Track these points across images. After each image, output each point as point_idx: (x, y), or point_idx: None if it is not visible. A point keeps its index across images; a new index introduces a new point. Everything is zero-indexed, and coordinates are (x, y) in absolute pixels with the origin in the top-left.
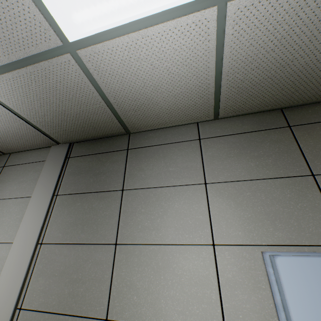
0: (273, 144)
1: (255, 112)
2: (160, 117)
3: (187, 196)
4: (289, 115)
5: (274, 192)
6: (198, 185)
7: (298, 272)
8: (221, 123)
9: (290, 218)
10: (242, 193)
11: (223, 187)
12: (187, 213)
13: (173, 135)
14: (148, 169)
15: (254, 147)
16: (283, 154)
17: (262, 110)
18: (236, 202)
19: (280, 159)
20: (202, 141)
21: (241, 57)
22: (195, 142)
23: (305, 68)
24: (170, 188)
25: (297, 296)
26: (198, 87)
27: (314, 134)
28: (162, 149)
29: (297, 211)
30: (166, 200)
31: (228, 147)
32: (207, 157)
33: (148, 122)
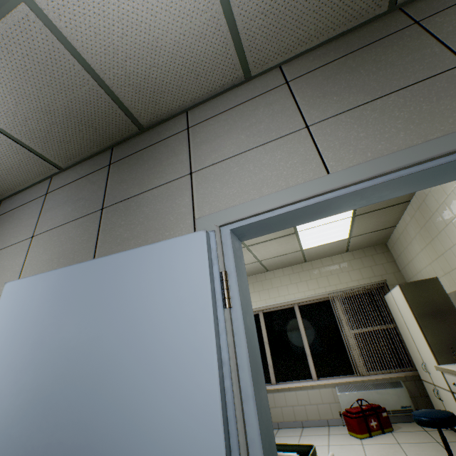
0: (92, 186)
1: (93, 156)
2: (6, 179)
3: (17, 252)
4: (115, 152)
5: (72, 232)
6: (27, 240)
7: (14, 291)
8: (68, 173)
9: (71, 253)
10: (52, 239)
11: (43, 236)
12: (10, 268)
13: (31, 194)
14: (1, 234)
15: (79, 192)
16: (94, 194)
17: (93, 152)
18: (45, 248)
19: (90, 199)
20: (48, 195)
21: (0, 114)
22: (43, 198)
23: (71, 110)
24: (9, 248)
25: (3, 309)
26: (1, 145)
27: (121, 168)
28: (18, 211)
29: (78, 245)
30: (2, 260)
31: (62, 196)
32: (44, 210)
33: (1, 186)
